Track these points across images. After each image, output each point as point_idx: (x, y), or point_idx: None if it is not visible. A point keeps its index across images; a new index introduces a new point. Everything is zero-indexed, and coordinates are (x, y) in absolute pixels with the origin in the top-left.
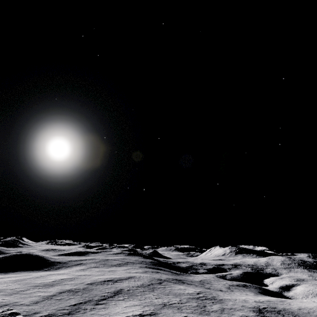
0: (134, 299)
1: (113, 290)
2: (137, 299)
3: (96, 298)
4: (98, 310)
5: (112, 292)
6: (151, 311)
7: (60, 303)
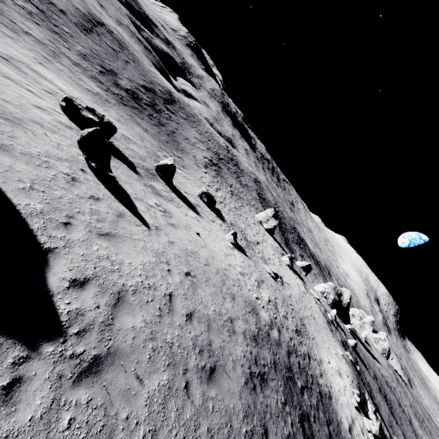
0: None
1: None
2: None
3: None
4: None
5: None
6: None
7: None
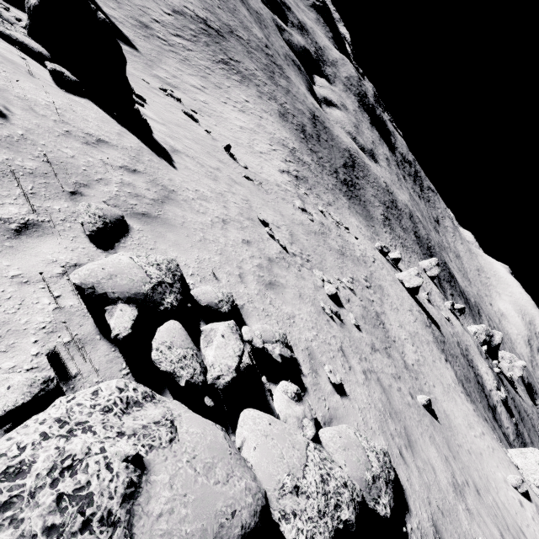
0: None
1: None
2: None
3: None
4: None
5: None
6: (218, 28)
7: None
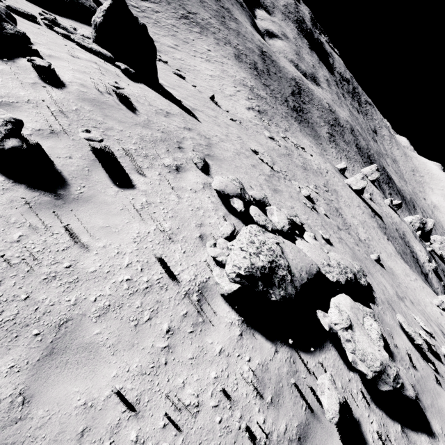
0: None
1: None
2: None
3: None
4: None
5: None
6: None
7: None
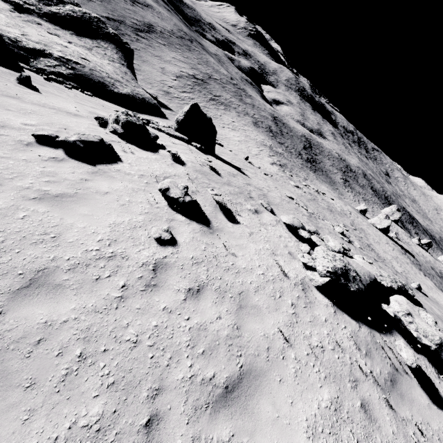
0: (177, 53)
1: (141, 19)
2: (180, 55)
3: (128, 22)
4: (146, 47)
5: (143, 24)
6: (202, 78)
7: (82, 2)
